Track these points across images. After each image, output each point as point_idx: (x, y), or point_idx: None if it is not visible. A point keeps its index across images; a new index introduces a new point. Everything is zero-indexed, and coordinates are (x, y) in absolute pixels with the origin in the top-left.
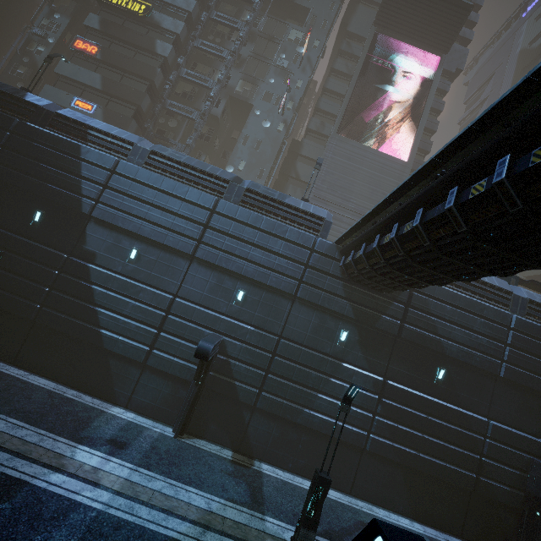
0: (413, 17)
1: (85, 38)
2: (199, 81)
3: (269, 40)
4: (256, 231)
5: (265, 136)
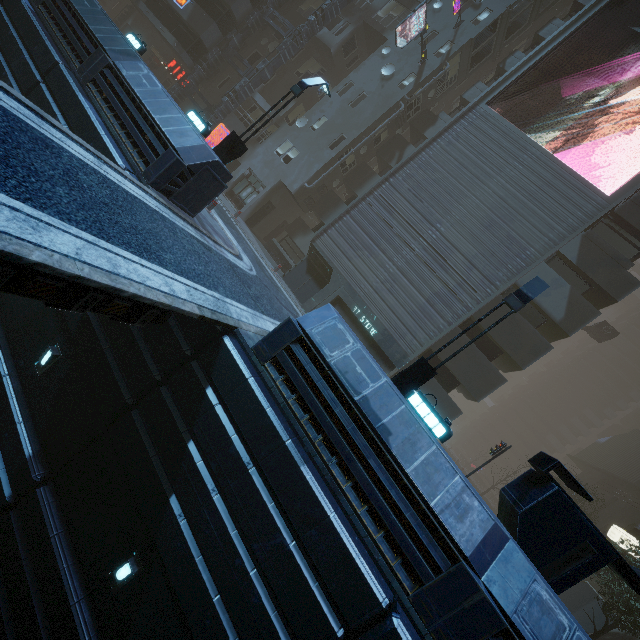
0: None
1: None
2: None
3: None
4: (63, 124)
5: (375, 89)
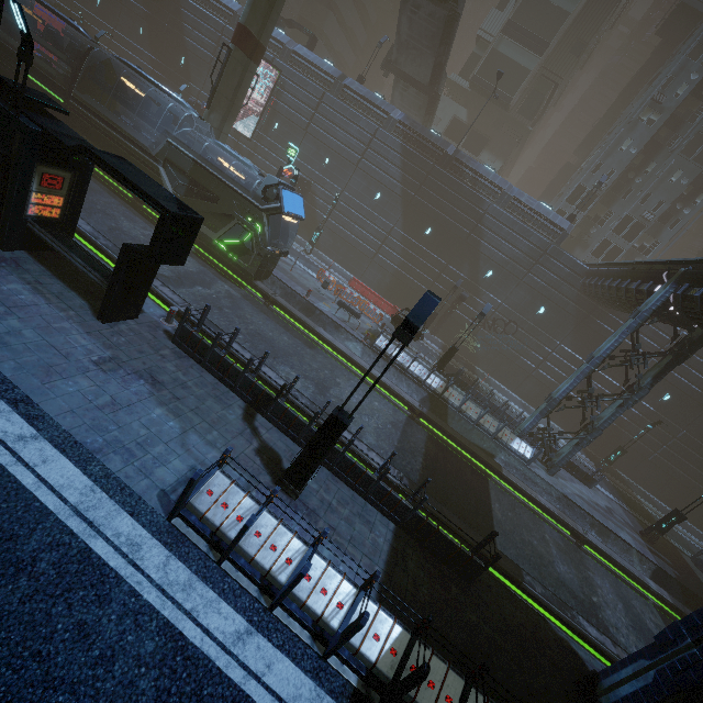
0: None
1: None
2: None
3: None
4: None
5: None
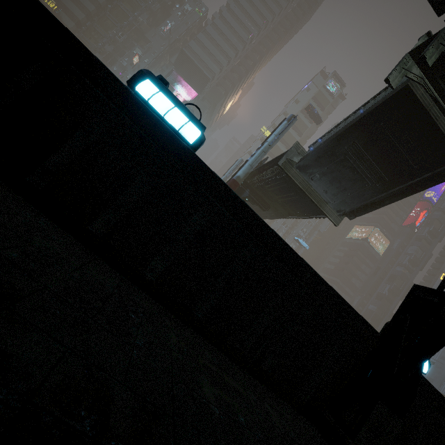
0: (189, 71)
1: None
2: None
3: (123, 48)
4: None
5: None
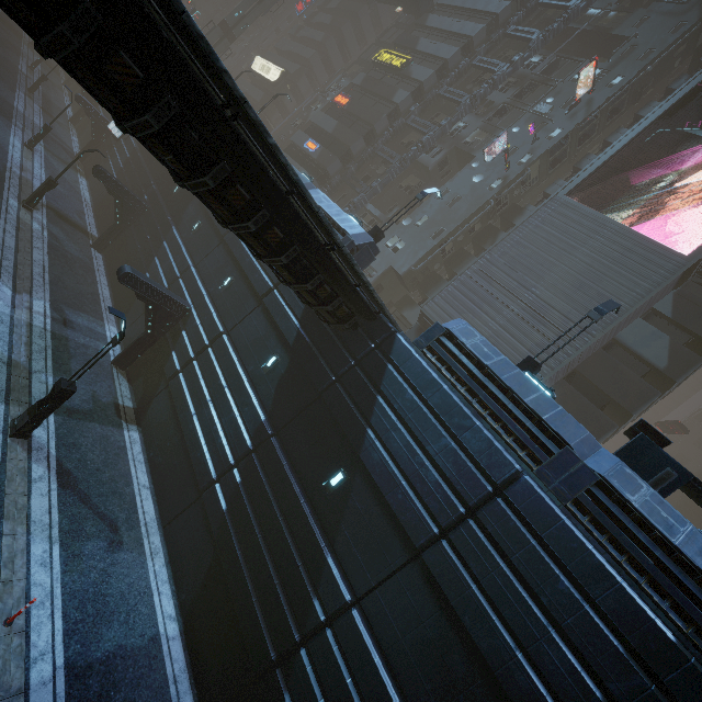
0: None
1: (347, 94)
2: (420, 127)
3: (541, 84)
4: None
5: (468, 192)
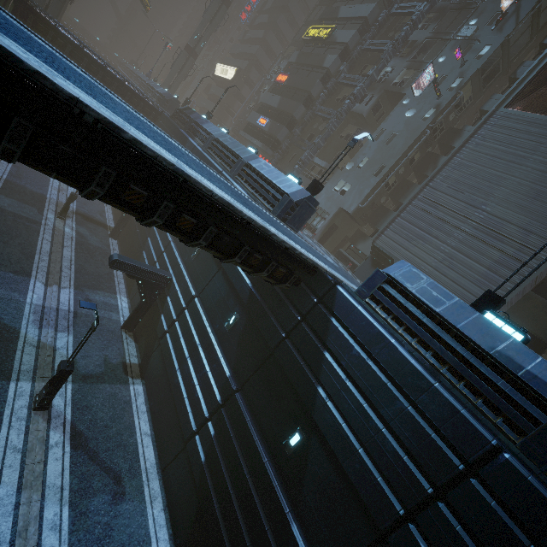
0: None
1: (286, 72)
2: (350, 82)
3: (462, 10)
4: None
5: (403, 128)
